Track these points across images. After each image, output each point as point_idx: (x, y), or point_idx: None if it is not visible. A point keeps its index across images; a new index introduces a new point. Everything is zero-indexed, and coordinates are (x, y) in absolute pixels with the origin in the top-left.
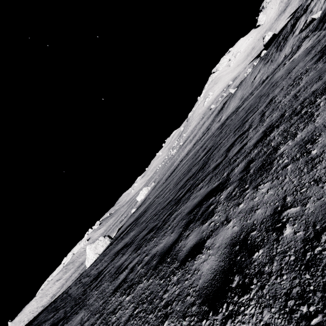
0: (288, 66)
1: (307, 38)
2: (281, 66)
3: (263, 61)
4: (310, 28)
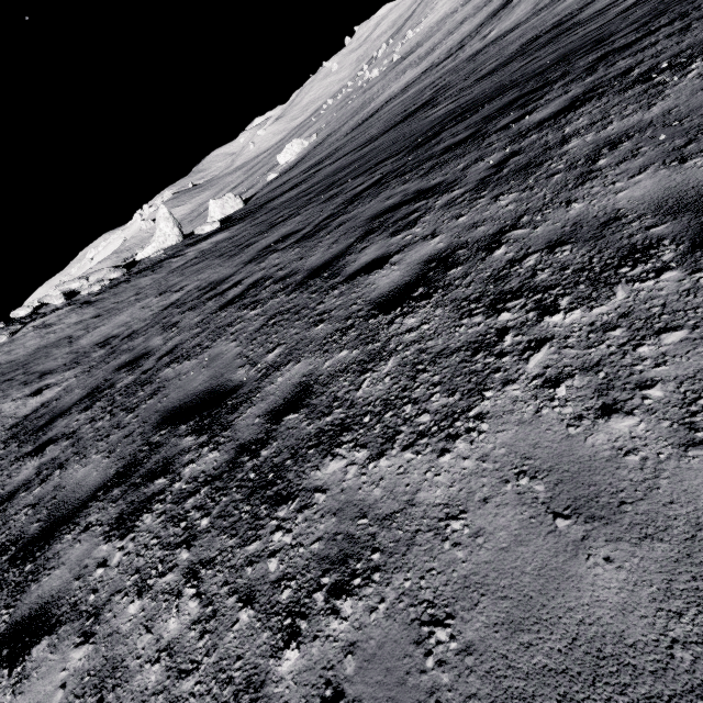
0: None
1: None
2: None
3: None
4: None
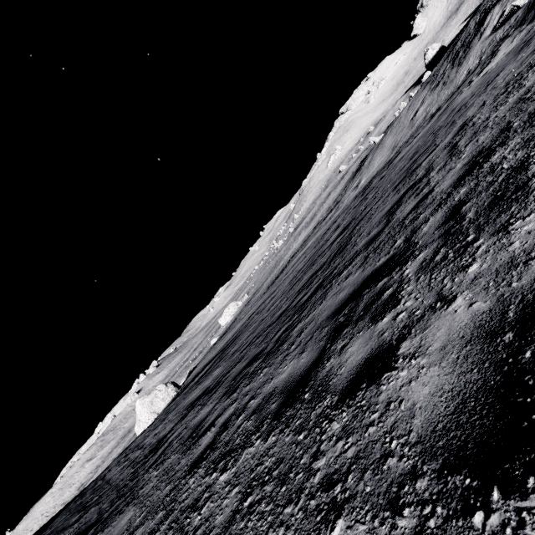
0: (480, 81)
1: (507, 38)
2: (465, 86)
3: (429, 86)
4: (511, 23)
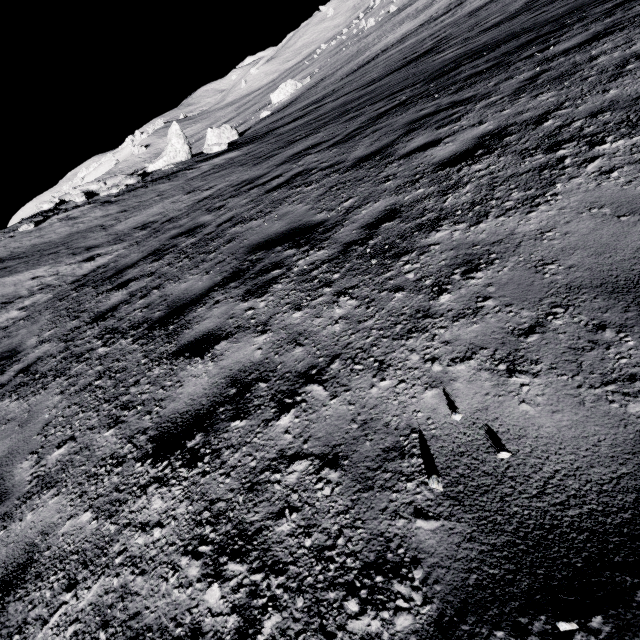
0: None
1: None
2: None
3: None
4: None
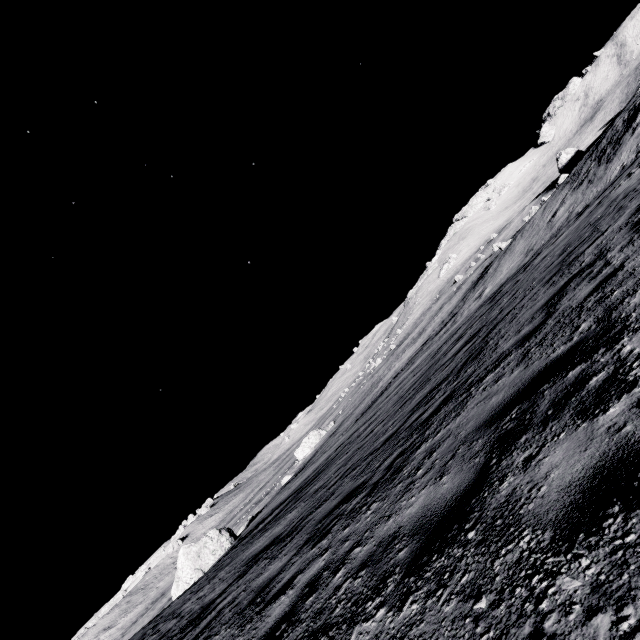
0: None
1: None
2: (623, 178)
3: (569, 186)
4: None
